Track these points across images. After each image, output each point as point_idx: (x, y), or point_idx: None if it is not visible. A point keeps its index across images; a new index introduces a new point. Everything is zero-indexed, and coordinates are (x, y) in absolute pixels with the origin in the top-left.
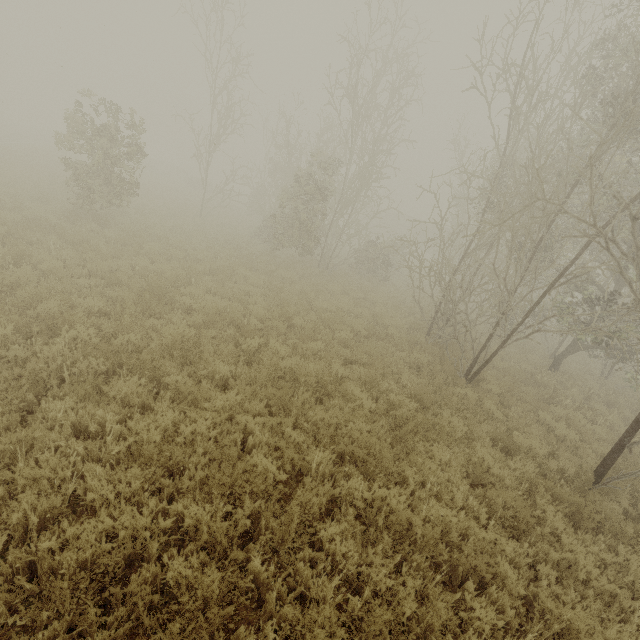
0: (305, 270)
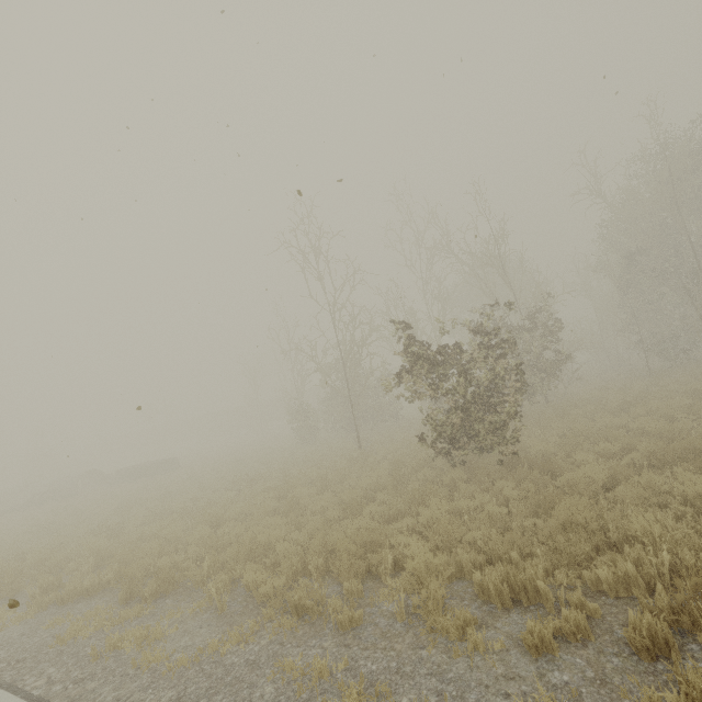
0: (582, 401)
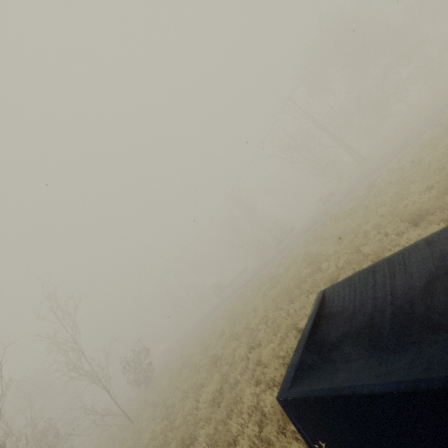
0: None
